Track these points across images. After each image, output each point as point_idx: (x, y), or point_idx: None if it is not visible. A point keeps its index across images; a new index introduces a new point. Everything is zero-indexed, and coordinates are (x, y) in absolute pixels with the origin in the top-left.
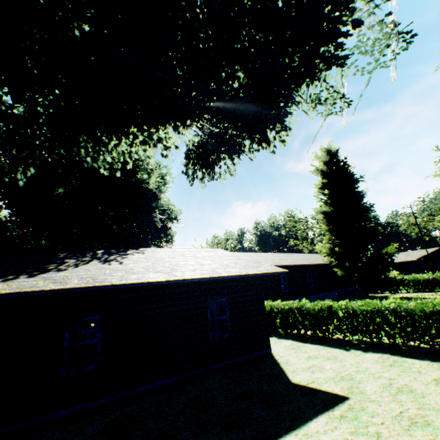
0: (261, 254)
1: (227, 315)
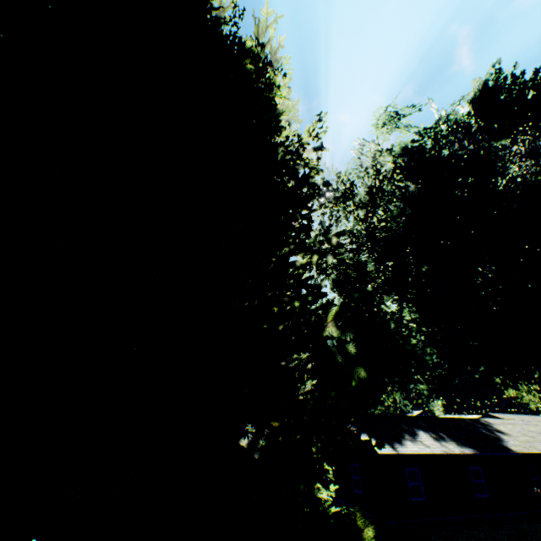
0: (519, 416)
1: None
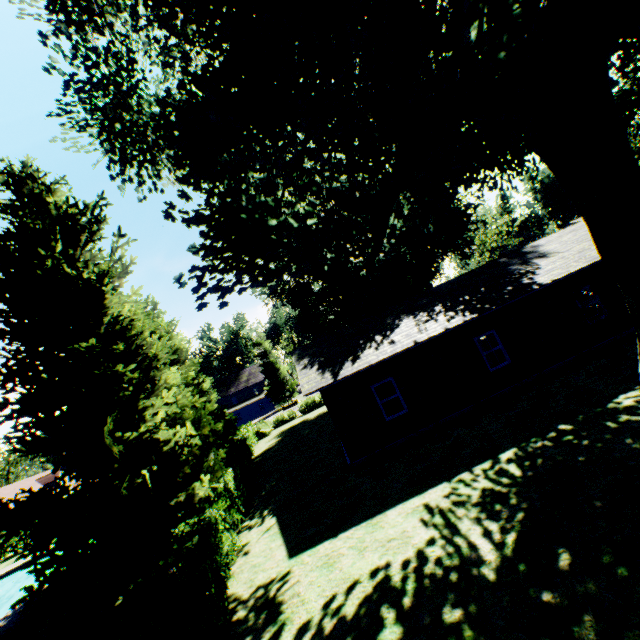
0: None
1: None
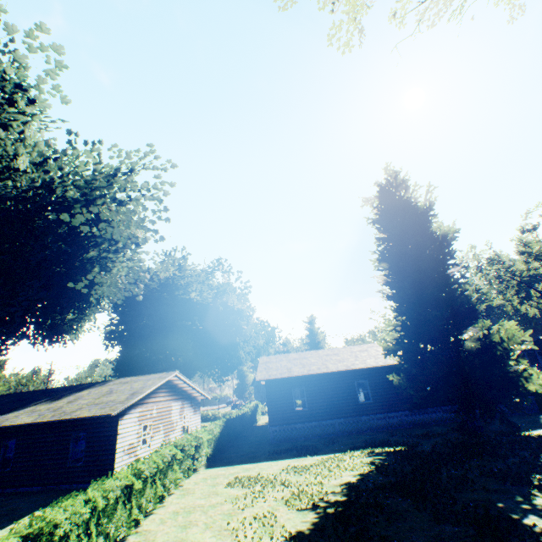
0: (315, 352)
1: (84, 447)
